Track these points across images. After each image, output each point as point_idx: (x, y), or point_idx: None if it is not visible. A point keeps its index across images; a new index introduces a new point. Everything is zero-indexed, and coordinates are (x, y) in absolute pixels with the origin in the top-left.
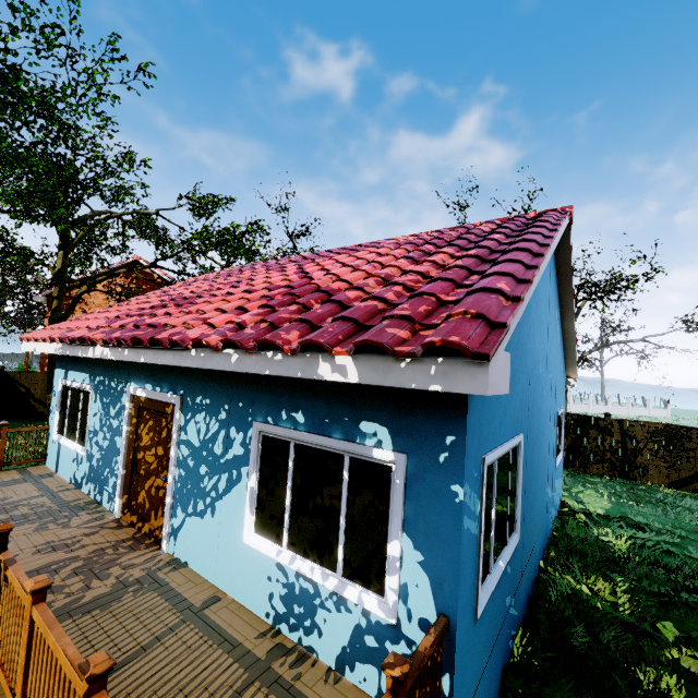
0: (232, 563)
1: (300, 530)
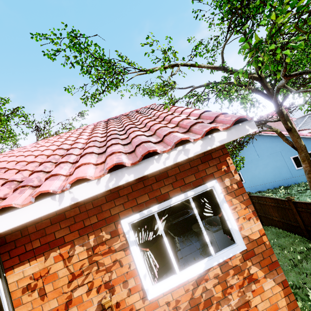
0: None
1: None
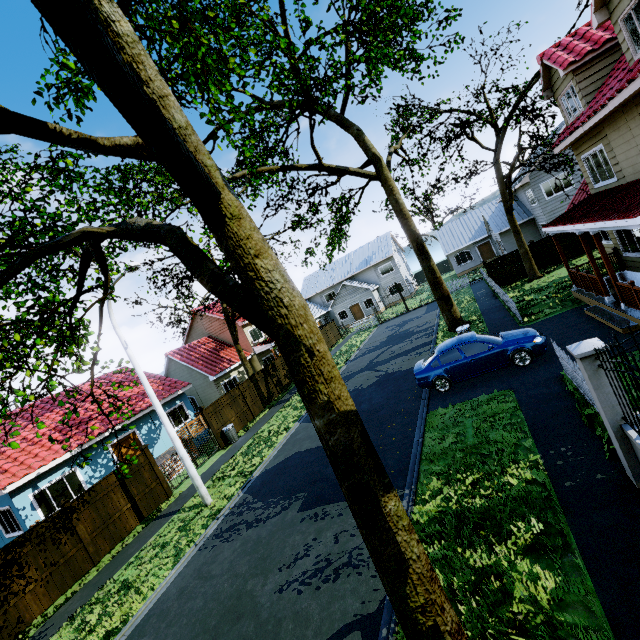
0: (169, 441)
1: (176, 423)
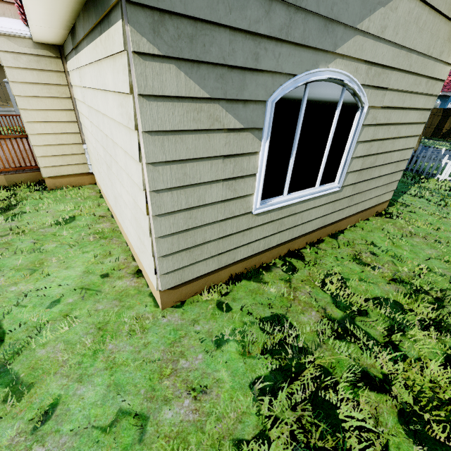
0: None
1: None
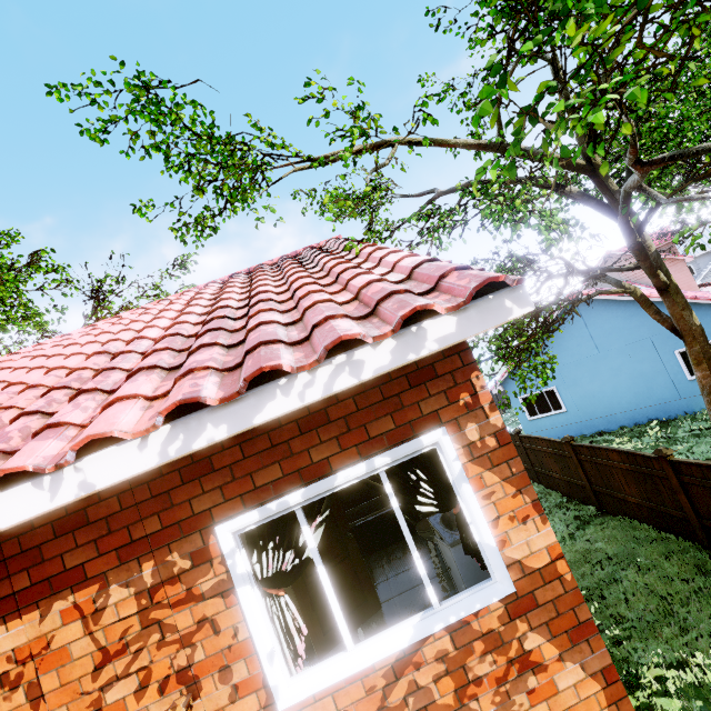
0: None
1: None
